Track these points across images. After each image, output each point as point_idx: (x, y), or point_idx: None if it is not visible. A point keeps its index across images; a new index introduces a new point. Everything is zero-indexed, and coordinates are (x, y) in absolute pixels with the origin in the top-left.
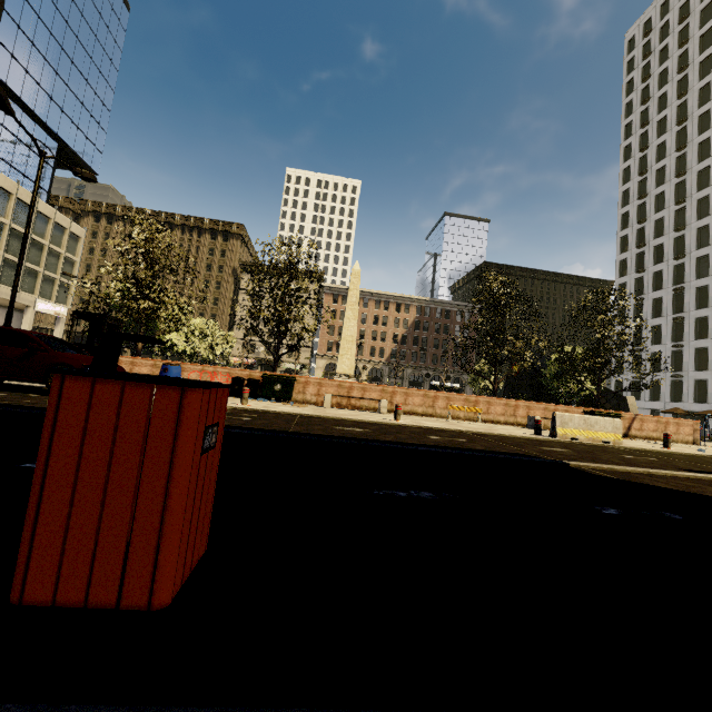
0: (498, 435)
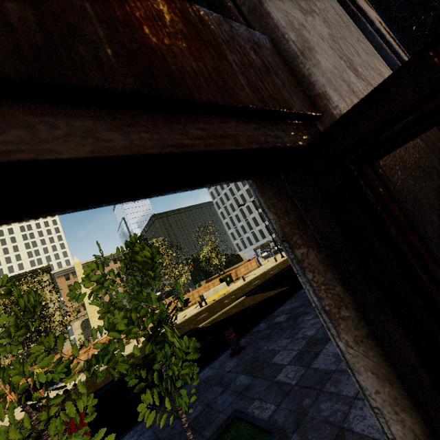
0: (185, 320)
